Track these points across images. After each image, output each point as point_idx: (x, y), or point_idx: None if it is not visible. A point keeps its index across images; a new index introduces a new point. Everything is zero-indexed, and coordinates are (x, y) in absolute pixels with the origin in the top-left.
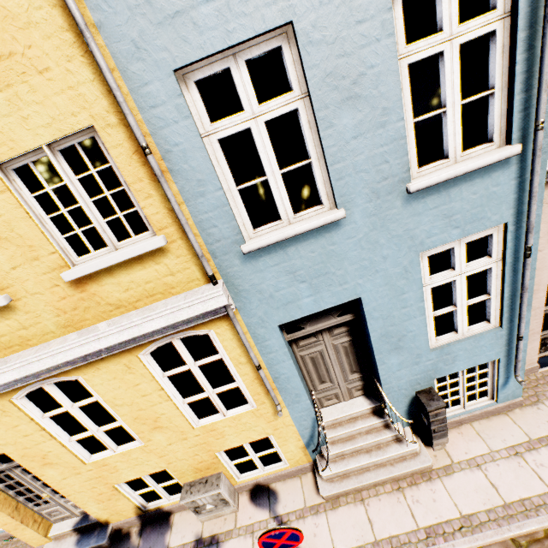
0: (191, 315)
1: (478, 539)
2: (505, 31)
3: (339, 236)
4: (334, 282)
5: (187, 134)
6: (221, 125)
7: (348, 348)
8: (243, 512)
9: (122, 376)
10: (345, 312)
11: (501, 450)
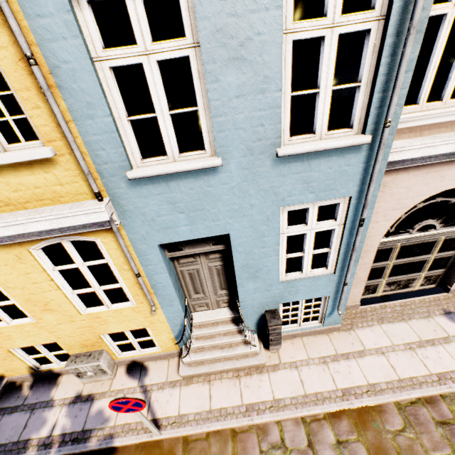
0: (75, 224)
1: (279, 415)
2: (378, 32)
3: (216, 181)
4: (208, 217)
5: (77, 53)
6: (113, 53)
7: (221, 270)
8: (118, 380)
9: (14, 264)
10: (220, 243)
11: (315, 359)
